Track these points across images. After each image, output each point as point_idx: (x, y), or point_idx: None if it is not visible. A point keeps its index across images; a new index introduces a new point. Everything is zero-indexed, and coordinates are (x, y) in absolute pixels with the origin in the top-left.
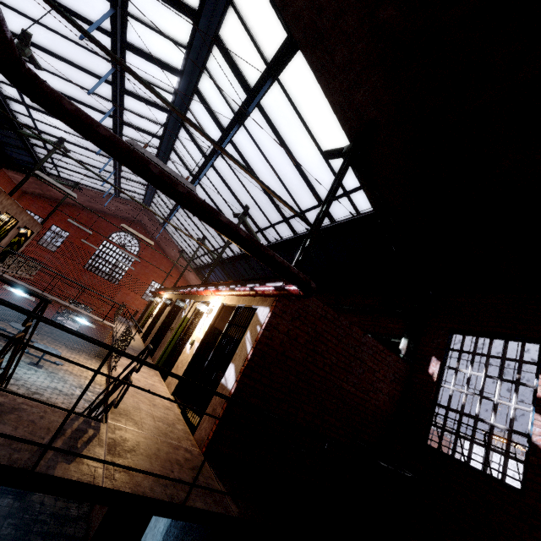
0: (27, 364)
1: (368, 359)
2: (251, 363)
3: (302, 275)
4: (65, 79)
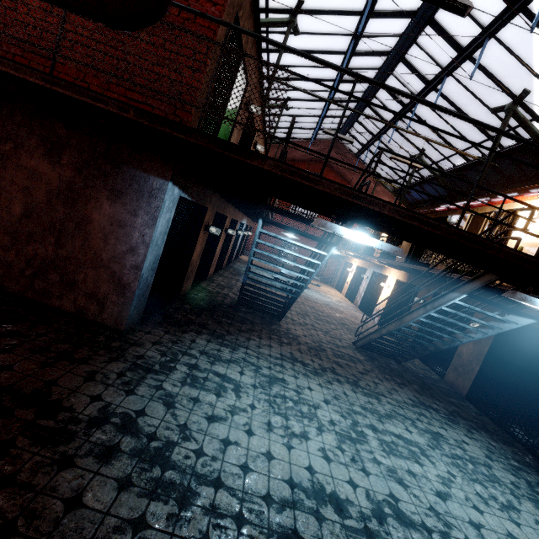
0: None
1: None
2: None
3: None
4: (312, 34)
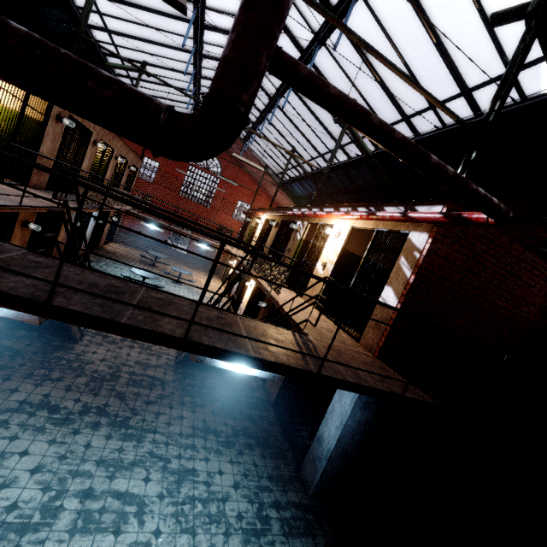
0: (171, 283)
1: (525, 275)
2: (413, 286)
3: (502, 205)
4: None
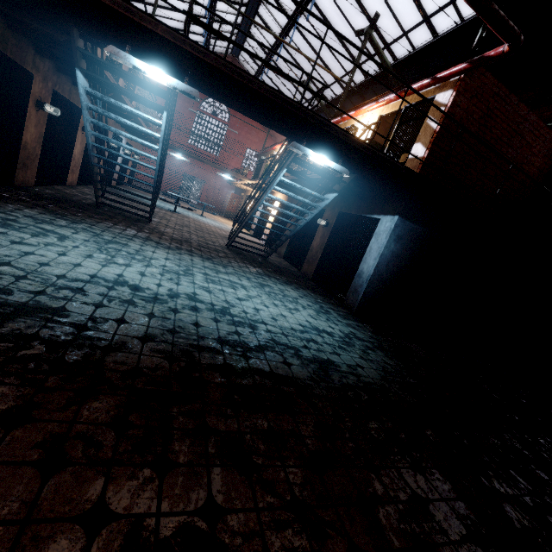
0: (197, 215)
1: (528, 135)
2: (439, 135)
3: (515, 28)
4: None
